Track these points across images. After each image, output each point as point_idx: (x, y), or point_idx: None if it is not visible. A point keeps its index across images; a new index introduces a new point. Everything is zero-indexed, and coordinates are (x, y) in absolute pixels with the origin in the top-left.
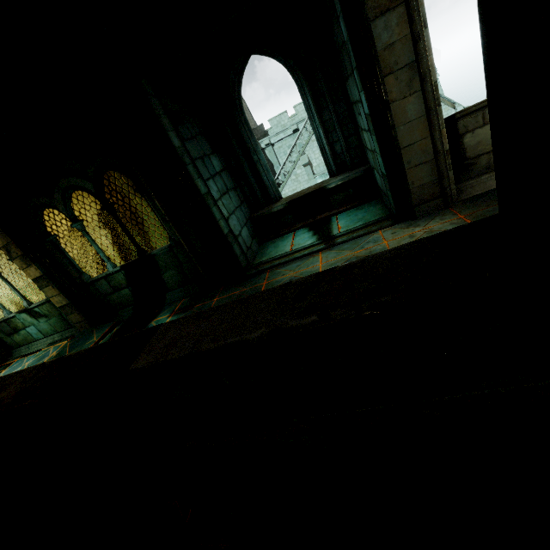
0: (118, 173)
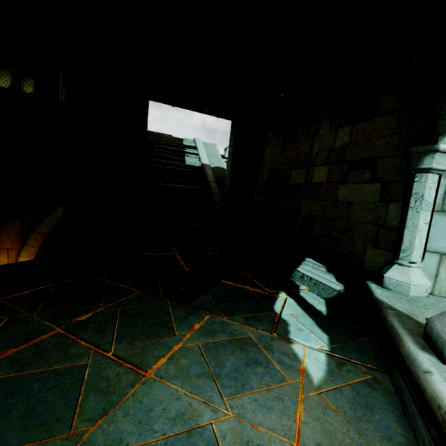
0: (31, 78)
